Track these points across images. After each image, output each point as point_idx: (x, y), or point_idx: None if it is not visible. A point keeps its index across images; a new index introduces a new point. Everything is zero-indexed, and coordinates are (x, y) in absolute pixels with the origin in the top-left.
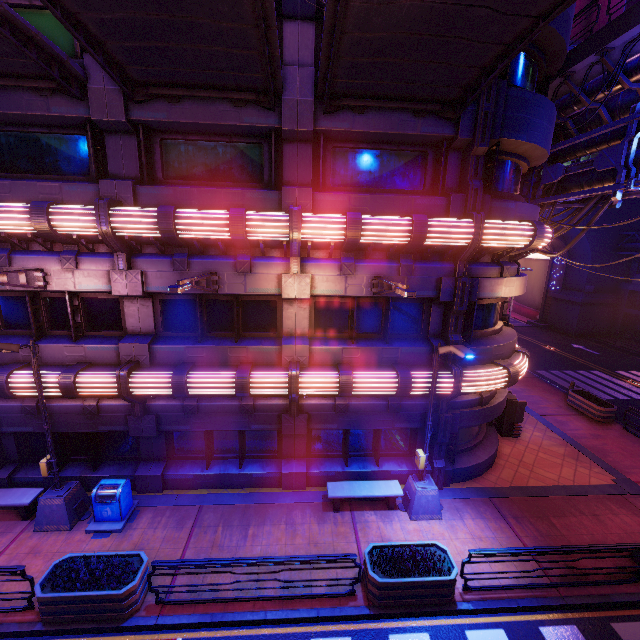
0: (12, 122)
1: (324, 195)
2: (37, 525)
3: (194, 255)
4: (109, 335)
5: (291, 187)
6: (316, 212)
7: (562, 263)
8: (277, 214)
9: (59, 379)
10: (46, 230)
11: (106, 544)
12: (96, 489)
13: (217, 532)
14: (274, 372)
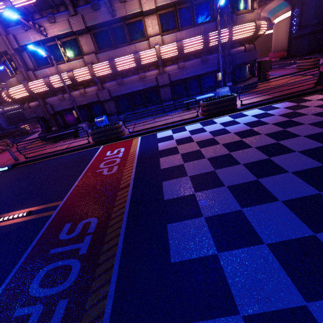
0: None
1: None
2: (80, 136)
3: (100, 0)
4: (78, 58)
5: None
6: None
7: (298, 13)
8: None
9: (67, 73)
10: None
11: None
12: (95, 119)
13: (144, 123)
14: (148, 50)
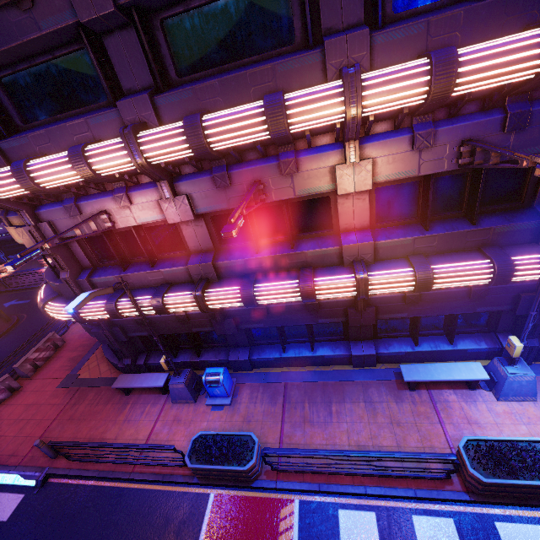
0: (18, 58)
1: (387, 33)
2: (173, 400)
3: (232, 165)
4: (177, 256)
5: (337, 36)
6: (375, 66)
7: None
8: (325, 87)
9: (151, 304)
10: (91, 176)
11: (222, 416)
12: (204, 377)
13: (305, 408)
14: (338, 276)
